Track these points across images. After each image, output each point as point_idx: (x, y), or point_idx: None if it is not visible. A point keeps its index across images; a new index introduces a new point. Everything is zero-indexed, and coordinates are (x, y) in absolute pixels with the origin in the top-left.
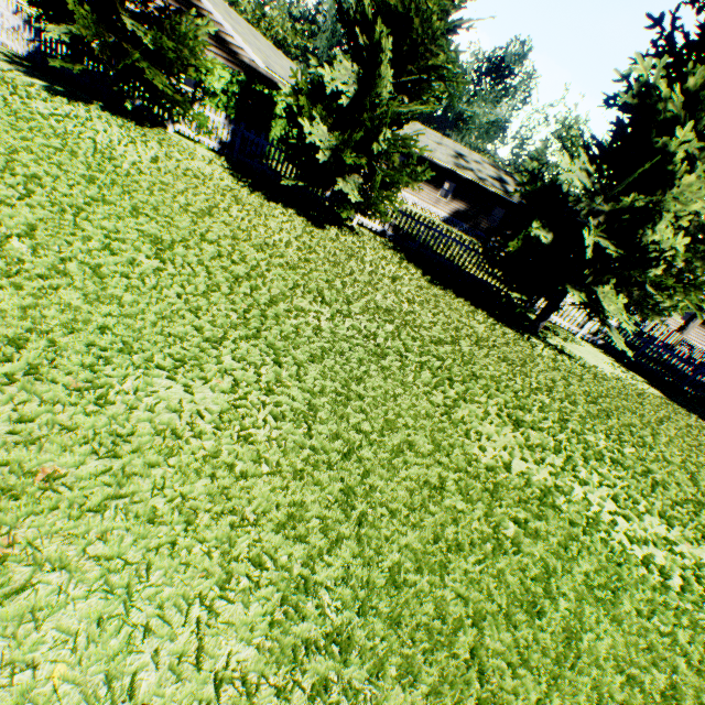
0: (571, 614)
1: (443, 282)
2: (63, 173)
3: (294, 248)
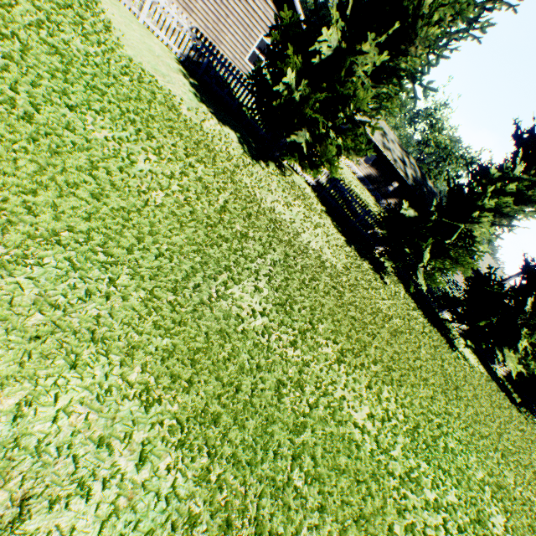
0: None
1: (421, 309)
2: (373, 340)
3: (408, 334)
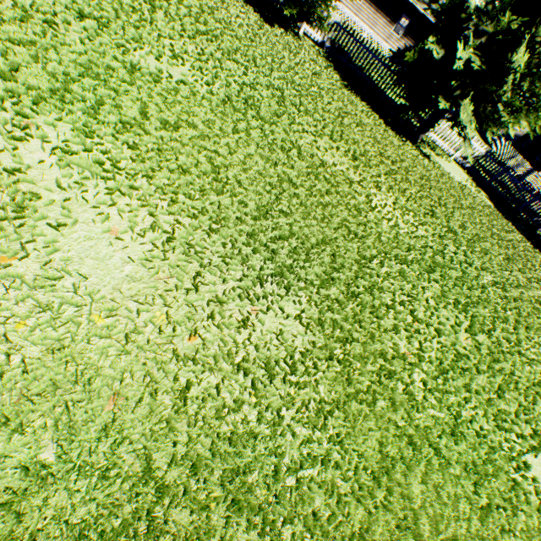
0: (330, 204)
1: (356, 91)
2: None
3: (244, 30)
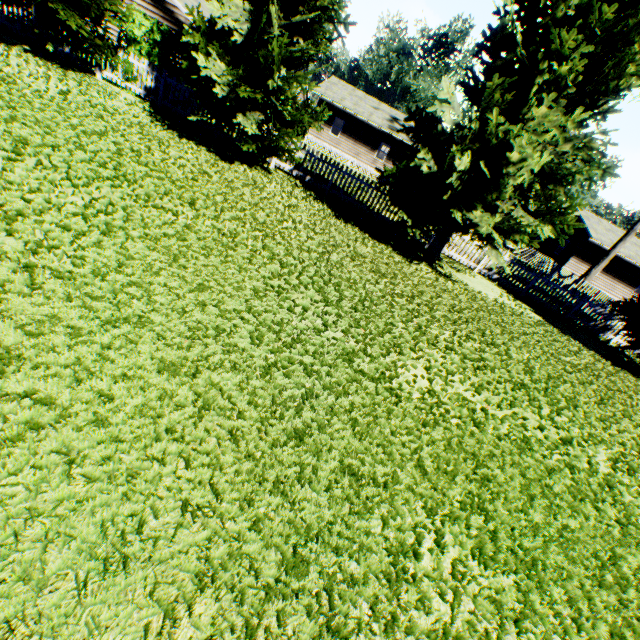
0: (315, 423)
1: (346, 217)
2: None
3: (186, 170)
